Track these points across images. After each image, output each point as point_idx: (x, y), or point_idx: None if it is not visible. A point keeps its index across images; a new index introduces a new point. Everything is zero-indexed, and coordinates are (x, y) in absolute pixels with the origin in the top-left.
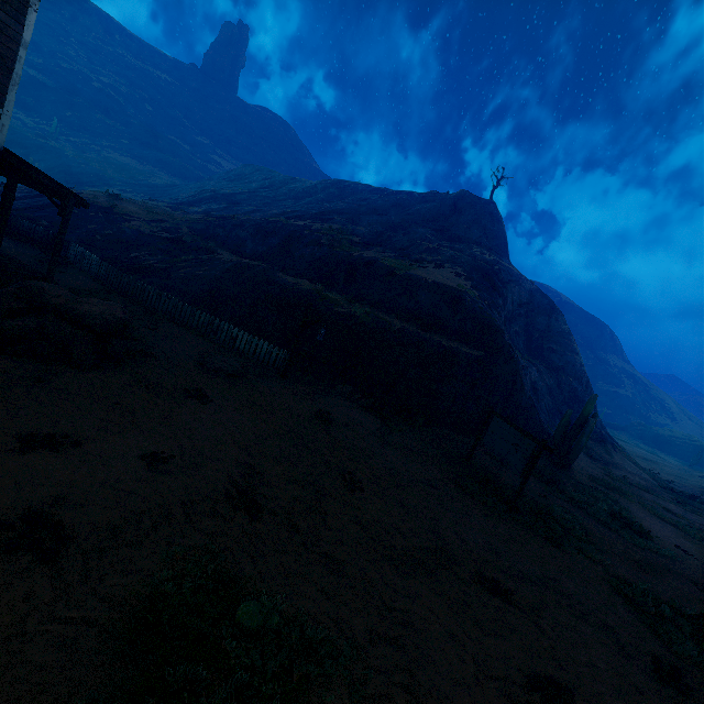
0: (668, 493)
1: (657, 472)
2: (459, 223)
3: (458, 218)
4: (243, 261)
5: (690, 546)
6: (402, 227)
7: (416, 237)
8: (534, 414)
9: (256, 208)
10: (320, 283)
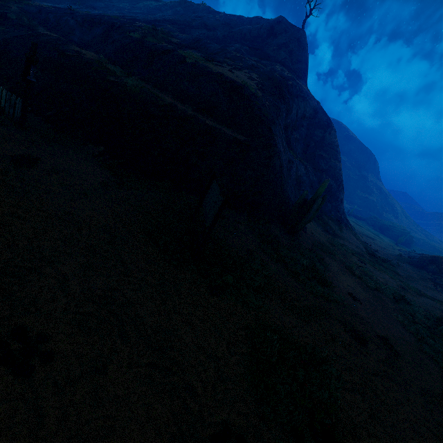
0: (370, 257)
1: (371, 244)
2: (271, 44)
3: (271, 40)
4: (44, 32)
5: (362, 293)
6: (224, 42)
7: (231, 49)
8: (283, 194)
9: (106, 12)
10: (122, 66)
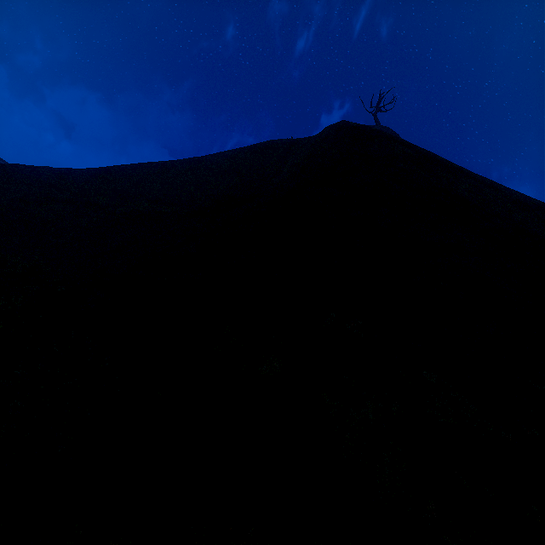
0: None
1: None
2: None
3: None
4: None
5: None
6: None
7: None
8: None
9: None
10: None
